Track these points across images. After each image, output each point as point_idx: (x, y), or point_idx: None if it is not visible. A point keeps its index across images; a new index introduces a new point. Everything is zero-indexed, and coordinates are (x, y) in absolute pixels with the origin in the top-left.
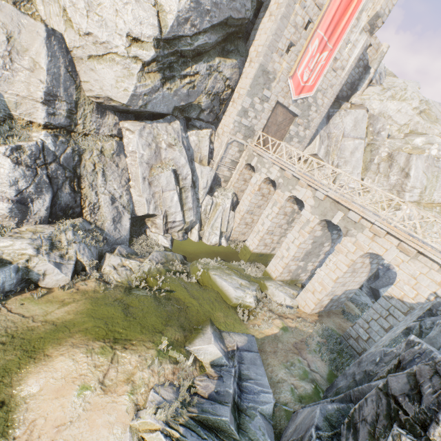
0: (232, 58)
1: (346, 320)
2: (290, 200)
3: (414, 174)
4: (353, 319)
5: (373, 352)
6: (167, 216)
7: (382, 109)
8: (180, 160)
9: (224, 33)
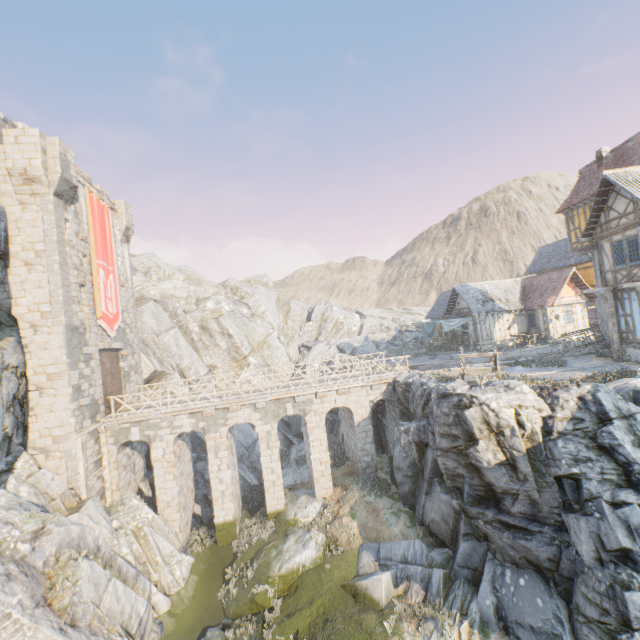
0: (3, 337)
1: (339, 467)
2: (227, 432)
3: (234, 332)
4: (340, 462)
5: (396, 455)
6: (127, 629)
7: (161, 292)
8: (70, 534)
9: None
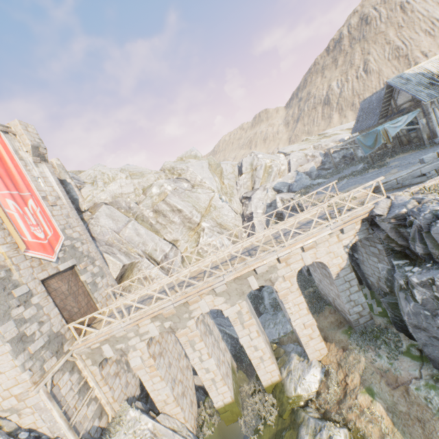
0: None
1: (320, 313)
2: (196, 321)
3: (181, 206)
4: (319, 308)
5: (409, 312)
6: None
7: (110, 194)
8: None
9: None
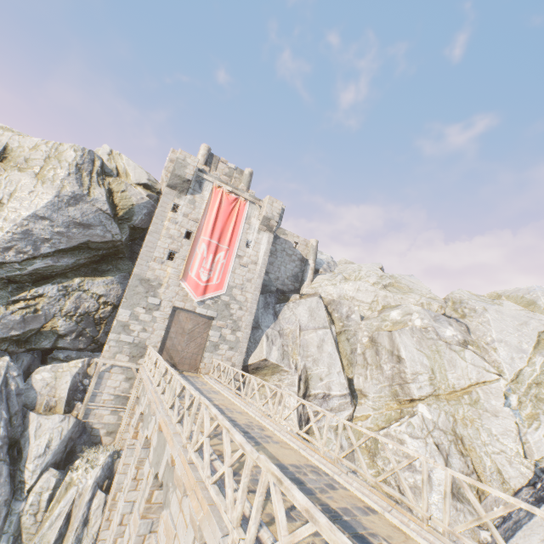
0: (108, 276)
1: None
2: None
3: (407, 355)
4: None
5: None
6: None
7: (339, 292)
8: None
9: (90, 255)
